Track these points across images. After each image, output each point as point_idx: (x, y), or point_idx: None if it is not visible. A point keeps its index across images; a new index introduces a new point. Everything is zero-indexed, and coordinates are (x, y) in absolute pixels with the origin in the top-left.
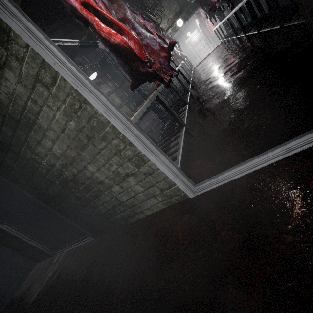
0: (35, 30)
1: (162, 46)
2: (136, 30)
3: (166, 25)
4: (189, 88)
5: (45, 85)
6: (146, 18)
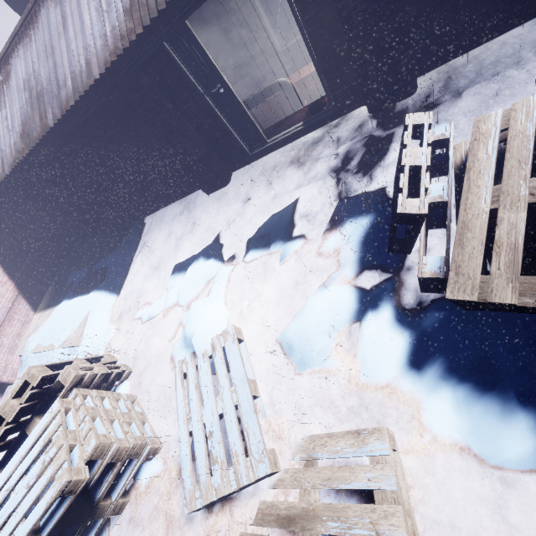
0: None
1: None
2: None
3: None
4: None
5: None
6: None
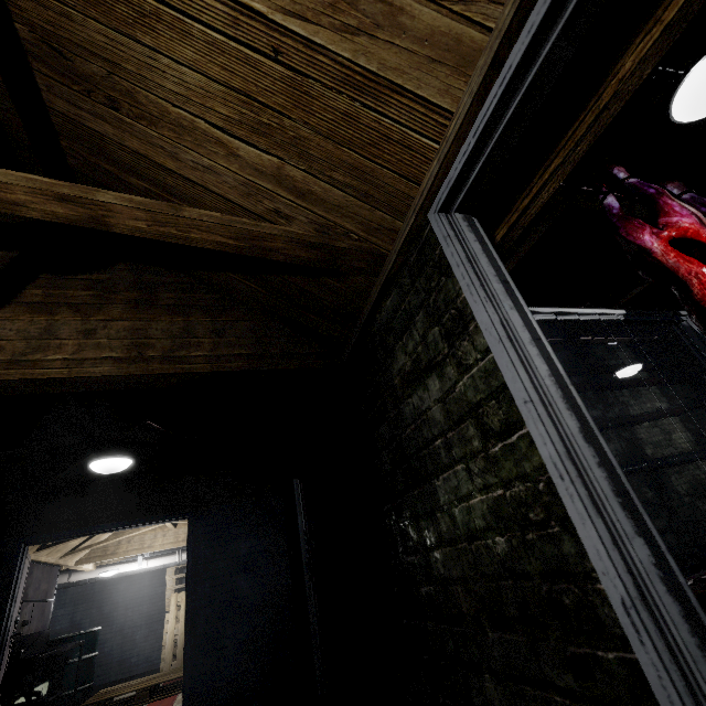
0: (520, 324)
1: None
2: None
3: None
4: None
5: (482, 429)
6: None
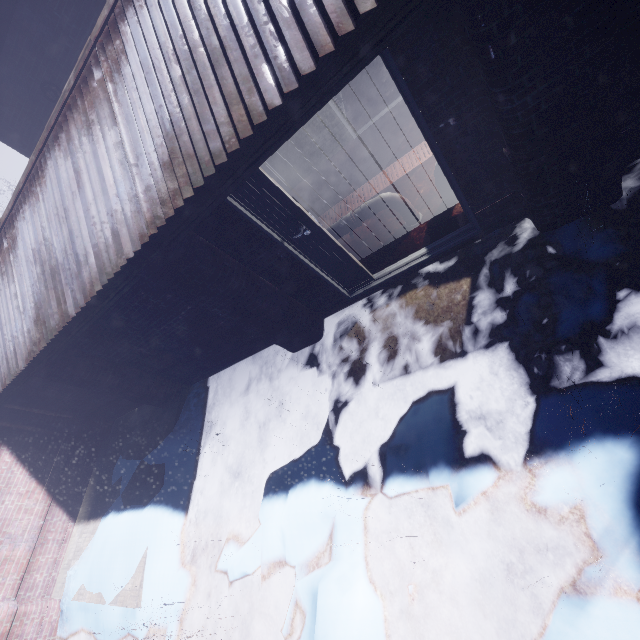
0: None
1: None
2: None
3: None
4: None
5: None
6: None
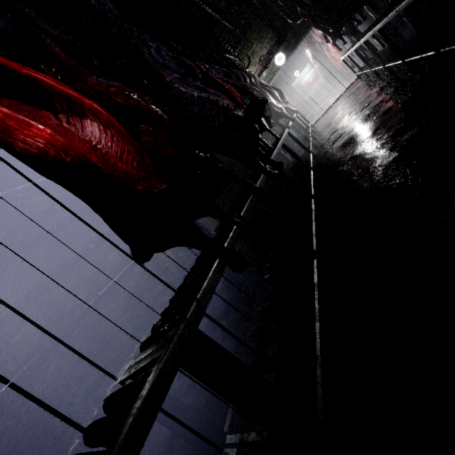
0: None
1: (231, 115)
2: (166, 89)
3: (257, 66)
4: (310, 183)
5: None
6: (217, 61)
